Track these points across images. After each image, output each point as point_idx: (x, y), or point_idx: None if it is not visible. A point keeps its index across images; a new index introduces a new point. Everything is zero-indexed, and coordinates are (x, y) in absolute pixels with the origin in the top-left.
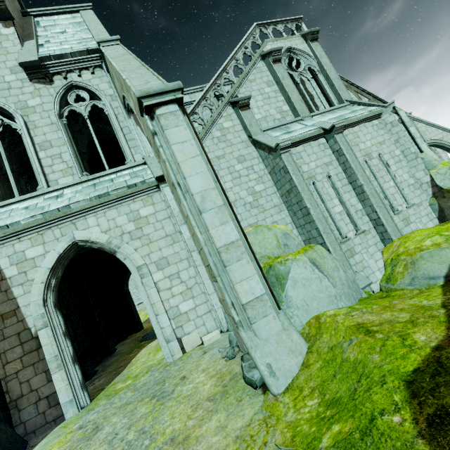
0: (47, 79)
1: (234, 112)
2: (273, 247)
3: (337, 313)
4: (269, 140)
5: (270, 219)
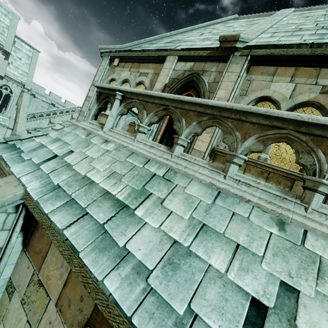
0: (2, 78)
1: (49, 121)
2: None
3: None
4: None
5: None
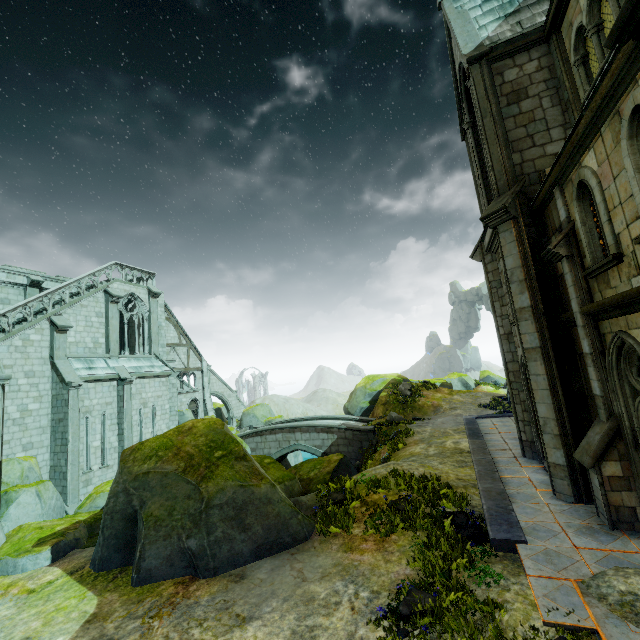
0: None
1: (50, 328)
2: (16, 477)
3: (34, 522)
4: (67, 372)
5: (27, 439)
